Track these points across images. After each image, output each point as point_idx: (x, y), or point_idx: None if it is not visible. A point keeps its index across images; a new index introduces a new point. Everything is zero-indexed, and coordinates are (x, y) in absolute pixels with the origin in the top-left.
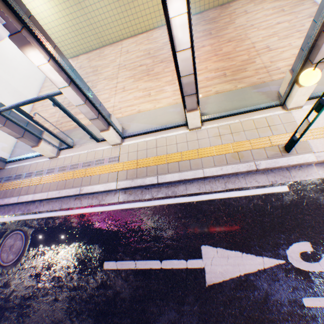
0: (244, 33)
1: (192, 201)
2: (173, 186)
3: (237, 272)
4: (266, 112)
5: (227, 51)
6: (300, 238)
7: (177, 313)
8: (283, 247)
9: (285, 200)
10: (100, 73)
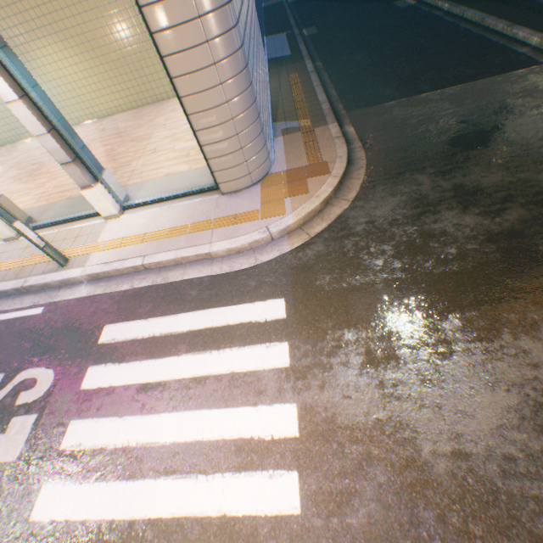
0: (154, 133)
1: None
2: None
3: None
4: (90, 221)
5: (122, 152)
6: (3, 369)
7: None
8: None
9: (28, 324)
10: None
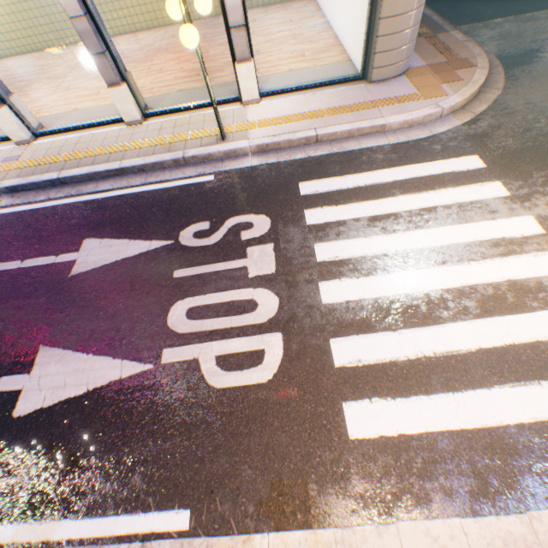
0: None
1: (98, 199)
2: (83, 185)
3: (116, 258)
4: (223, 108)
5: (215, 55)
6: (203, 220)
7: (16, 309)
8: (180, 230)
9: (205, 188)
10: (47, 73)
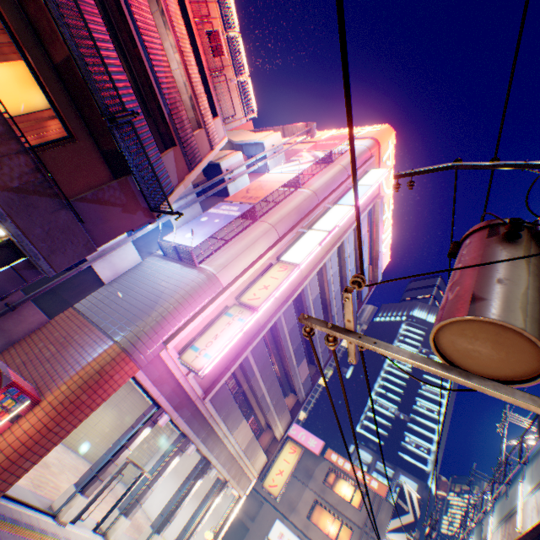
0: None
1: None
2: None
3: None
4: None
5: None
6: None
7: None
8: None
9: None
10: None
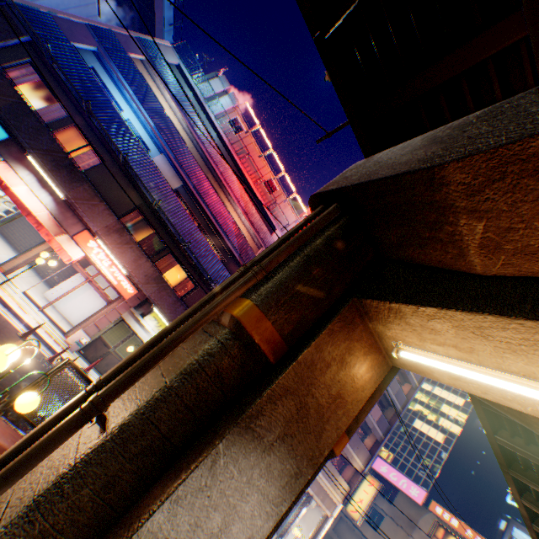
0: None
1: None
2: None
3: None
4: None
5: None
6: None
7: None
8: None
9: None
10: None
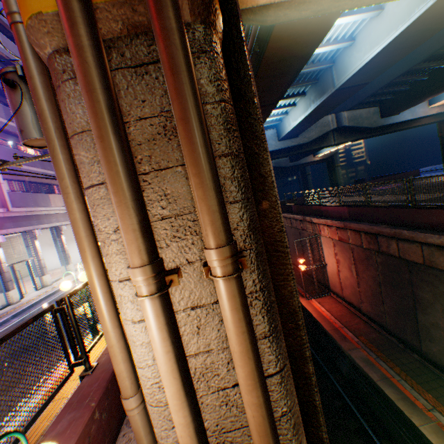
0: None
1: None
2: None
3: None
4: None
5: None
6: None
7: None
8: None
9: None
10: None
